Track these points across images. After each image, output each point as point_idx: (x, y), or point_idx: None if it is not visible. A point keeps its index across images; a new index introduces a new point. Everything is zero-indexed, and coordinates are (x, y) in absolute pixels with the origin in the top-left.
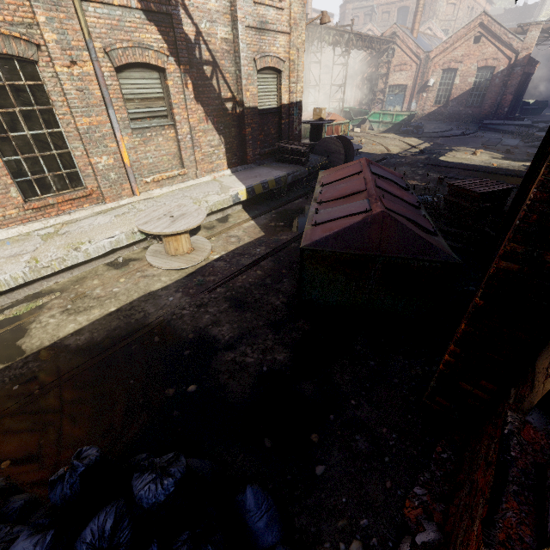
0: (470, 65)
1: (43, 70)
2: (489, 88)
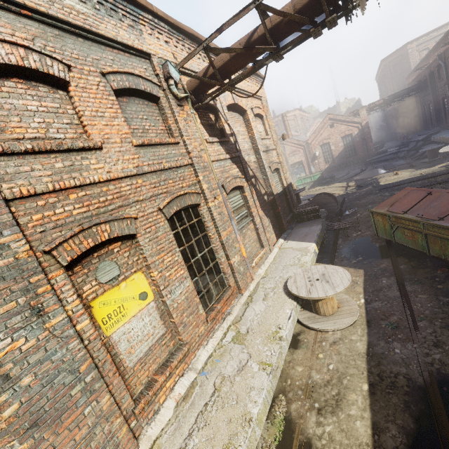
0: (336, 138)
1: (202, 209)
2: (355, 144)
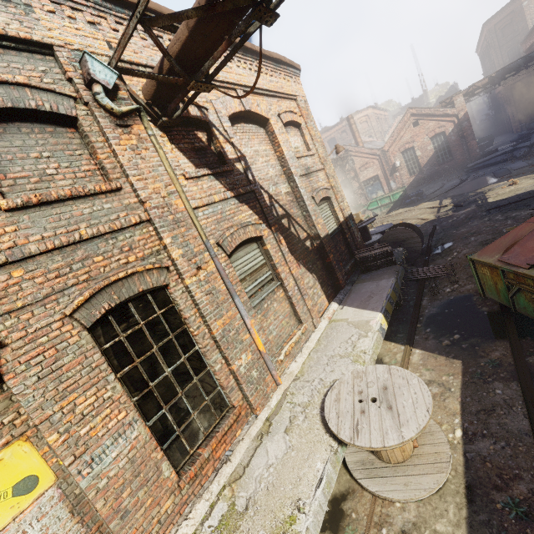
0: (422, 140)
1: (174, 291)
2: (450, 145)
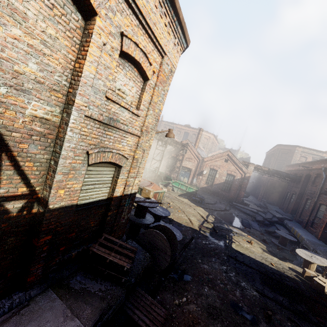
0: (223, 171)
1: None
2: (233, 184)
